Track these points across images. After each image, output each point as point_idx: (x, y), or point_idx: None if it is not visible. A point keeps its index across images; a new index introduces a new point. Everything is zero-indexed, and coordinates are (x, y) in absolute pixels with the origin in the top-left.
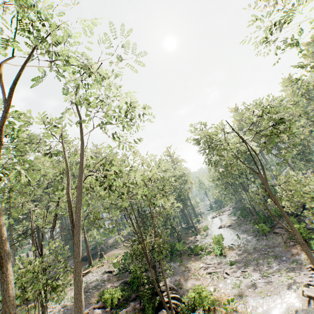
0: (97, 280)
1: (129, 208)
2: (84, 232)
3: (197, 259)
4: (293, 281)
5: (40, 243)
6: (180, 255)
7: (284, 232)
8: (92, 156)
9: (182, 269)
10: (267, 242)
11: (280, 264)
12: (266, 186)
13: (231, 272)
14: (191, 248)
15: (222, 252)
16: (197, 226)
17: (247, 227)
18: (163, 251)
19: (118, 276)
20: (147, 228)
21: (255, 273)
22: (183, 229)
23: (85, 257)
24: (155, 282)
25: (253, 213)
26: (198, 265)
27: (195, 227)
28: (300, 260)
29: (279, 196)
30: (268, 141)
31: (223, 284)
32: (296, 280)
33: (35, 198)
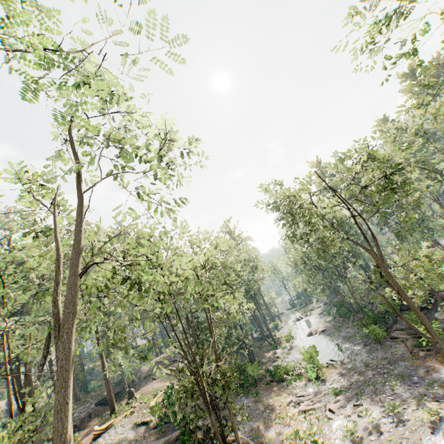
0: (123, 440)
1: (172, 315)
2: (102, 359)
3: (282, 389)
4: (437, 417)
5: (29, 381)
6: (255, 383)
7: (407, 336)
8: (108, 233)
9: (260, 407)
10: (383, 353)
11: (412, 388)
12: (384, 268)
13: (338, 407)
14: (270, 370)
15: (318, 375)
16: (276, 335)
17: (349, 331)
18: (230, 384)
19: (159, 431)
20: (202, 344)
21: (375, 406)
22: (255, 340)
23: (104, 399)
24: (220, 440)
25: (356, 310)
26: (285, 398)
27: (272, 336)
28: (441, 381)
29: (402, 282)
30: (381, 198)
31: (328, 430)
32: (442, 416)
33: (22, 309)
